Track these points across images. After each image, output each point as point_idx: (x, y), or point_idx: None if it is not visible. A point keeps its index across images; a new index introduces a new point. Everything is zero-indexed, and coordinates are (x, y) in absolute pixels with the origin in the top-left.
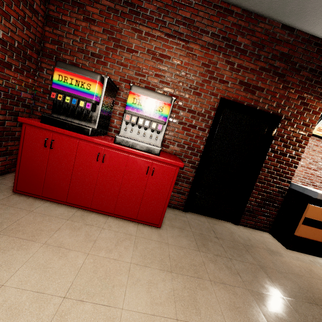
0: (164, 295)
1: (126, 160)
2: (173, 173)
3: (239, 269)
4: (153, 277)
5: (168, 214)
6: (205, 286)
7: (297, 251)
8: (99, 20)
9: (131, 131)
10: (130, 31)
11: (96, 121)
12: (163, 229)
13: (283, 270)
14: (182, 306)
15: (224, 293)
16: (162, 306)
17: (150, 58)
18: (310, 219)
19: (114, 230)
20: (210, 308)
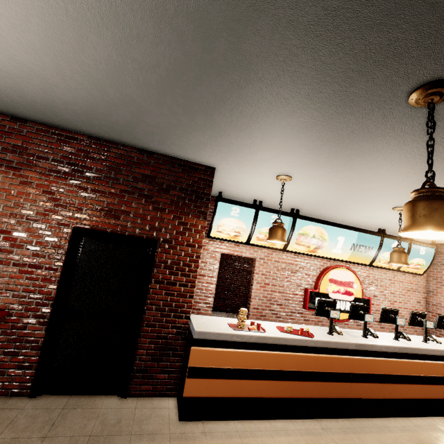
0: None
1: None
2: None
3: None
4: None
5: None
6: None
7: (194, 420)
8: None
9: None
10: None
11: None
12: None
13: None
14: None
15: None
16: None
17: None
18: (197, 368)
19: None
20: None
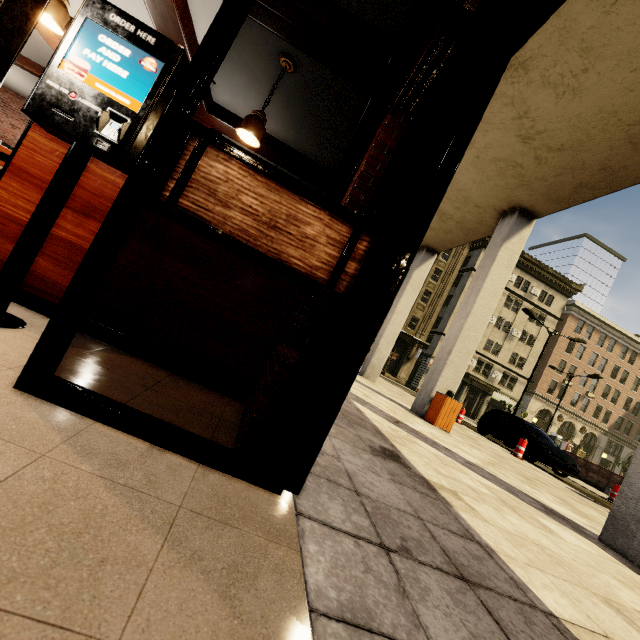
0: None
1: None
2: None
3: None
4: None
5: None
6: None
7: None
8: None
9: None
10: (2, 113)
11: None
12: None
13: None
14: None
15: None
16: None
17: (11, 127)
18: None
19: None
20: None
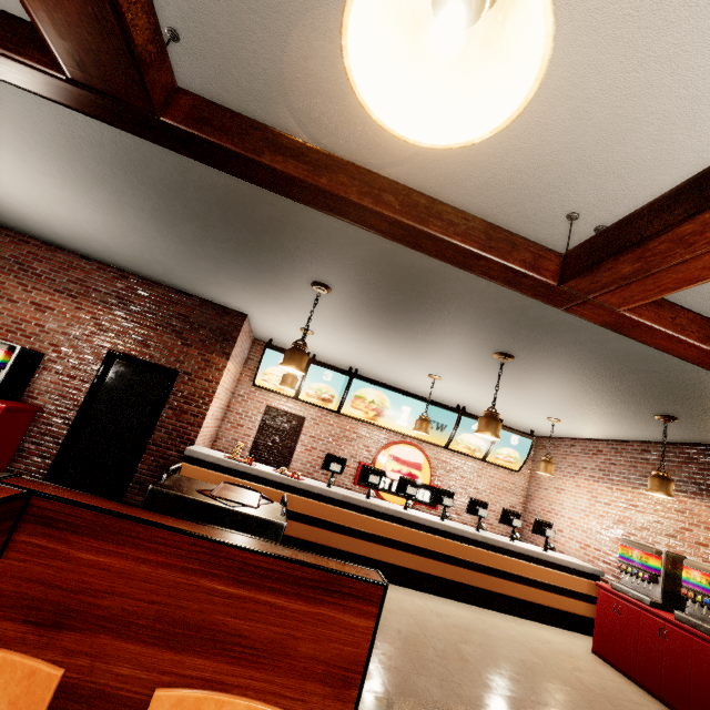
0: None
1: None
2: None
3: None
4: None
5: None
6: None
7: None
8: None
9: None
10: (15, 285)
11: None
12: None
13: None
14: None
15: None
16: None
17: (33, 308)
18: None
19: None
20: None
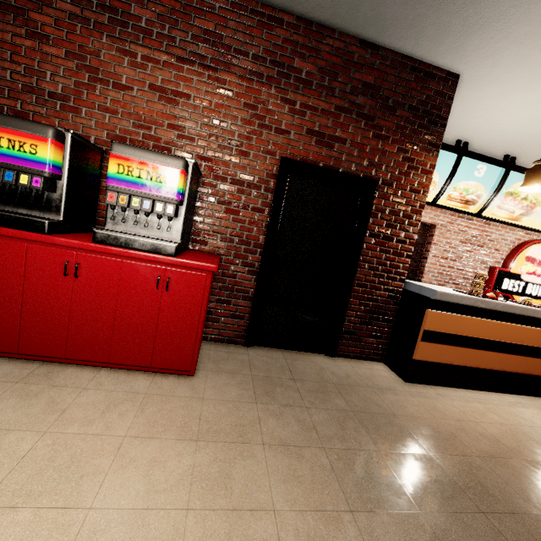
0: (174, 476)
1: (118, 269)
2: (203, 283)
3: (318, 421)
4: (161, 453)
5: (217, 353)
6: (252, 453)
7: (420, 383)
8: (57, 36)
9: (126, 220)
10: (114, 55)
11: (60, 208)
12: (200, 377)
13: (390, 413)
14: (203, 488)
15: (282, 459)
16: (166, 494)
17: (156, 97)
18: (432, 332)
19: (107, 388)
20: (252, 484)
